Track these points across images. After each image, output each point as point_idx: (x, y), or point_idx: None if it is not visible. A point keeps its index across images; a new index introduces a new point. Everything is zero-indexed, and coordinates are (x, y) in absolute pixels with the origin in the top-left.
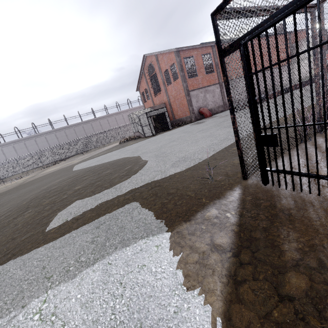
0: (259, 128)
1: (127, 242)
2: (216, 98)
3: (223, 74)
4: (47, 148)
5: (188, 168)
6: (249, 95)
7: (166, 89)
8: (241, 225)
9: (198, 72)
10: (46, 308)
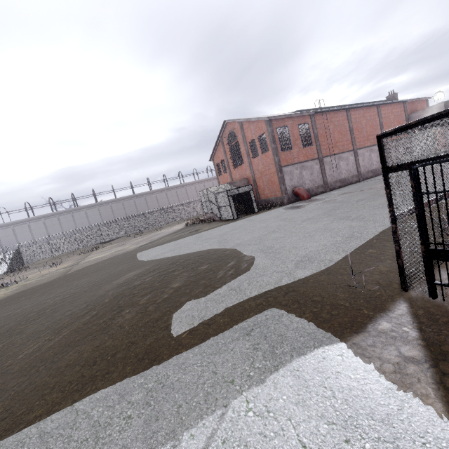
0: (428, 242)
1: (301, 351)
2: (314, 176)
3: (386, 186)
4: (88, 226)
5: (320, 271)
6: (418, 211)
7: (250, 162)
8: (426, 339)
9: (293, 144)
10: (254, 407)
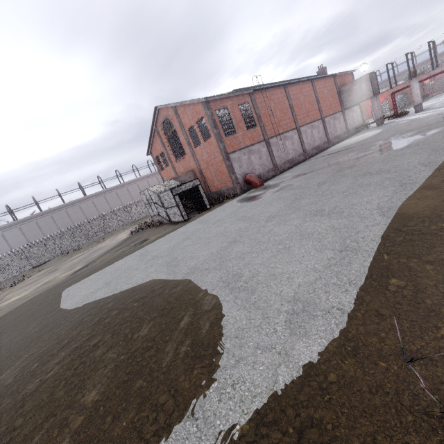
0: None
1: None
2: (263, 160)
3: None
4: (7, 253)
5: (335, 342)
6: None
7: (193, 152)
8: None
9: (237, 128)
10: None
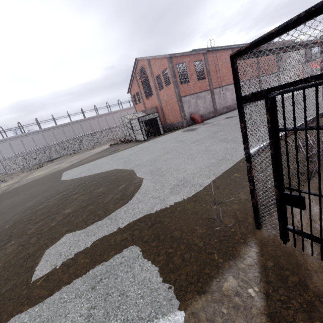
0: (282, 186)
1: None
2: (207, 104)
3: (240, 120)
4: (34, 149)
5: (189, 197)
6: (274, 151)
7: (158, 93)
8: (272, 317)
9: (190, 78)
10: None
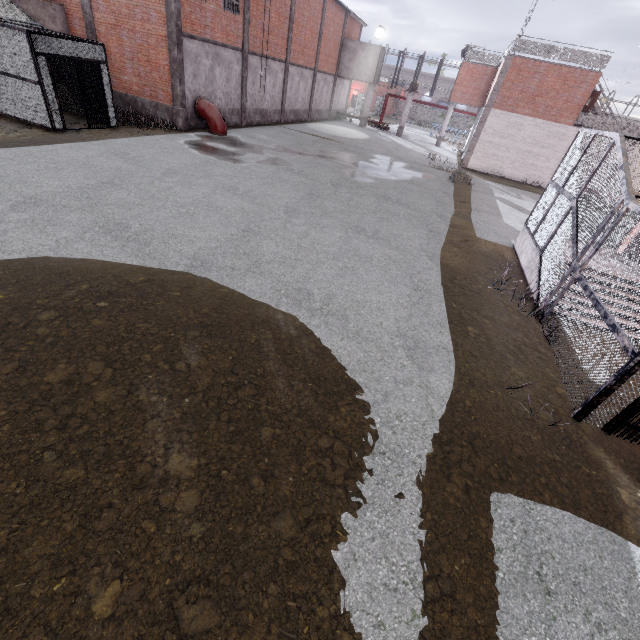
0: None
1: (636, 593)
2: (231, 87)
3: None
4: None
5: (456, 376)
6: None
7: None
8: None
9: None
10: None
